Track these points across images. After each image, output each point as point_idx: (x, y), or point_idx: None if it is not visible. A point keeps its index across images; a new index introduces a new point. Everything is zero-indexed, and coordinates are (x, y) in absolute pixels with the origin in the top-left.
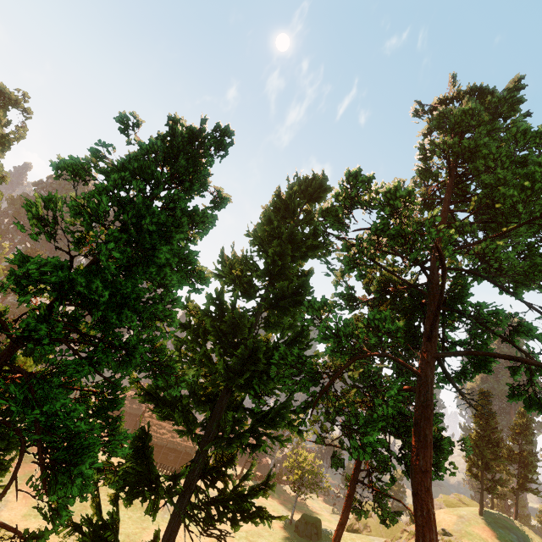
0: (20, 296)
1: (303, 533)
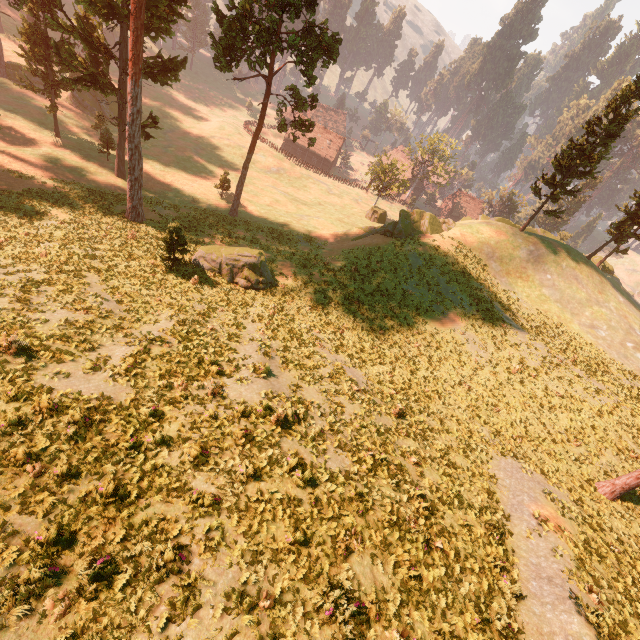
0: None
1: (367, 215)
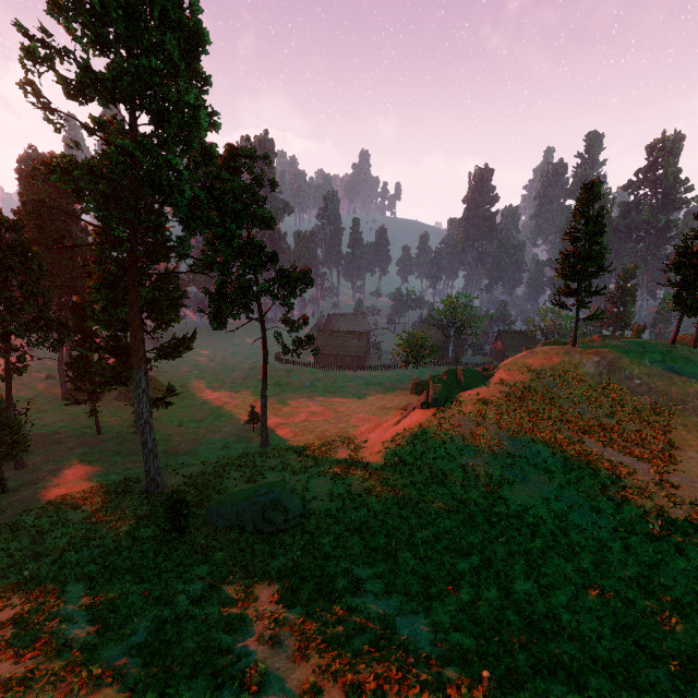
0: None
1: (412, 391)
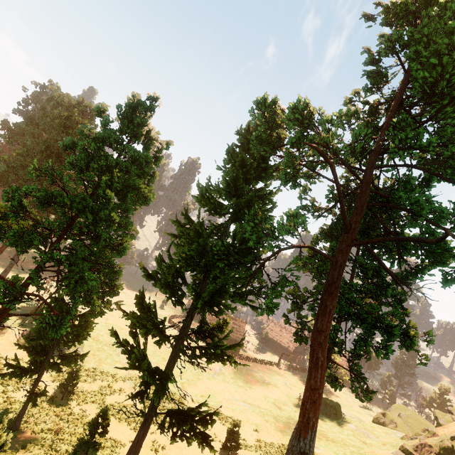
0: (37, 207)
1: (323, 411)
